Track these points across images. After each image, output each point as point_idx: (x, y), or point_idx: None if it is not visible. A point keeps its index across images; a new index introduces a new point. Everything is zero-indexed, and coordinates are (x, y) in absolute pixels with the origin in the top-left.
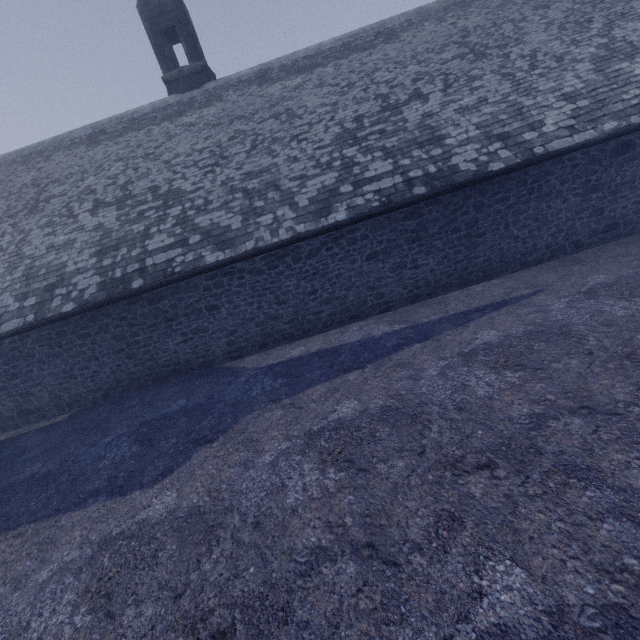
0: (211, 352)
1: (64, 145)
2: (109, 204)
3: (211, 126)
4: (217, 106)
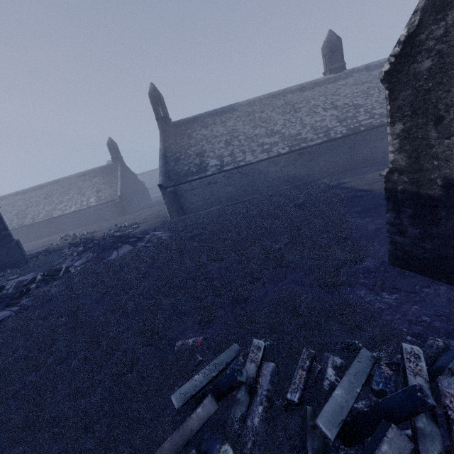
0: (376, 155)
1: (288, 92)
2: (330, 109)
3: (354, 85)
4: (352, 78)
